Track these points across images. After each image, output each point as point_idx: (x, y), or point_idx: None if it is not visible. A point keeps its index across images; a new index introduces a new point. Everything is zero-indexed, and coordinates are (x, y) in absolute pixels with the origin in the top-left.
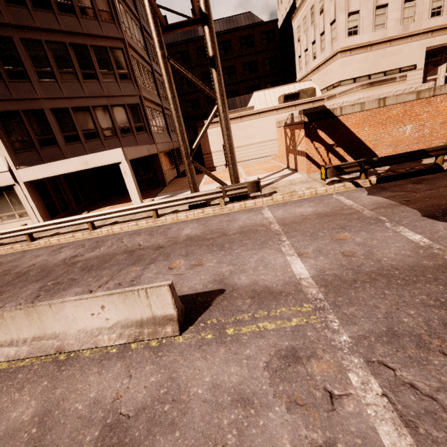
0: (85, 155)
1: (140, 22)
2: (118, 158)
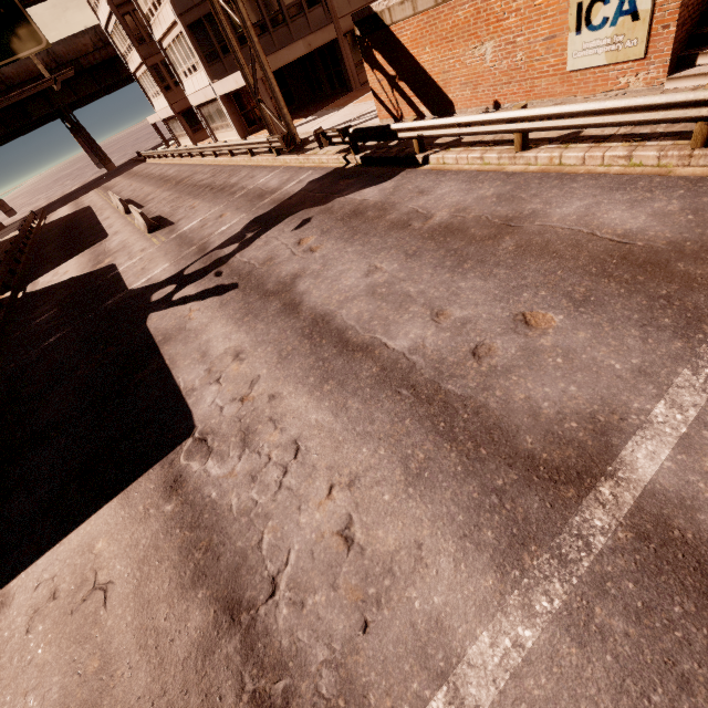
0: (234, 74)
1: None
2: None
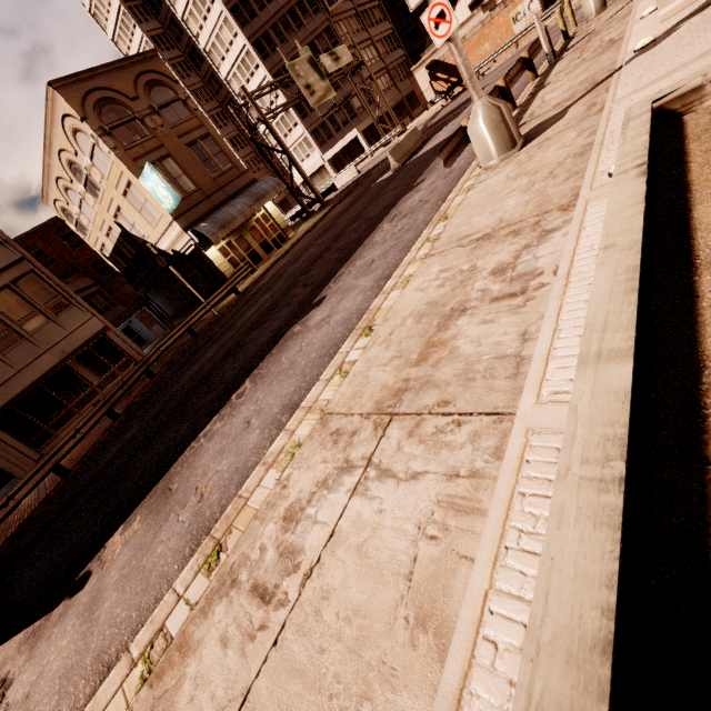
0: (344, 138)
1: (355, 8)
2: (356, 134)
